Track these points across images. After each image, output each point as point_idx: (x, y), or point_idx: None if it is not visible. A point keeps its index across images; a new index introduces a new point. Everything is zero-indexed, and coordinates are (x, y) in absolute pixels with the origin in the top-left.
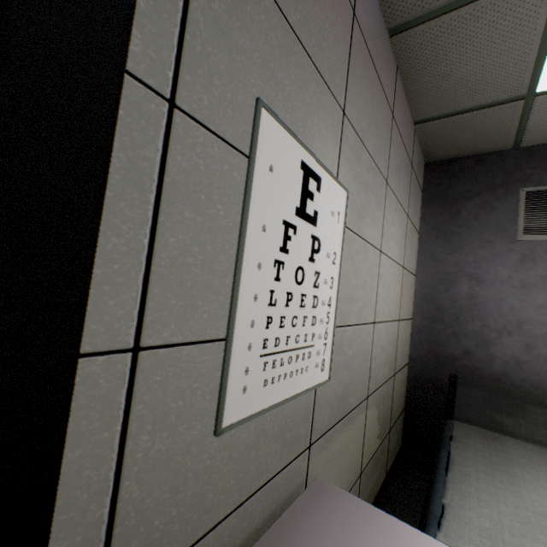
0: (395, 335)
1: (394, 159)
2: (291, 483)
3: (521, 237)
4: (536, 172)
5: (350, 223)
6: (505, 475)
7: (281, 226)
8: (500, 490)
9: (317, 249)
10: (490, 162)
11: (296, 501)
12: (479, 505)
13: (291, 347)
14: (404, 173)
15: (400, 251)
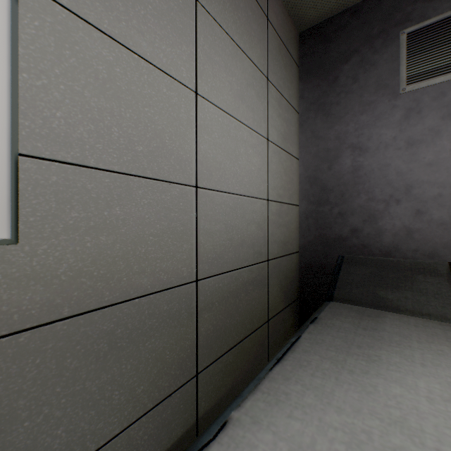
0: (261, 216)
1: None
2: None
3: (405, 88)
4: (417, 6)
5: None
6: (362, 361)
7: None
8: (343, 384)
9: None
10: (365, 11)
11: None
12: (290, 417)
13: None
14: (249, 17)
15: (256, 117)
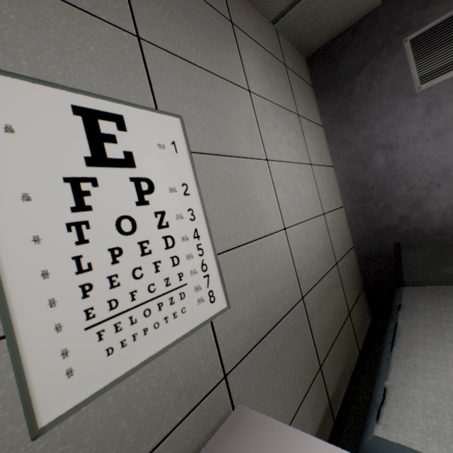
0: (323, 229)
1: (253, 66)
2: (207, 422)
3: (420, 87)
4: (413, 15)
5: (202, 147)
6: None
7: (63, 185)
8: (450, 351)
9: (148, 189)
10: (365, 28)
11: (207, 443)
12: (424, 377)
13: (145, 299)
14: (276, 75)
15: (300, 151)
